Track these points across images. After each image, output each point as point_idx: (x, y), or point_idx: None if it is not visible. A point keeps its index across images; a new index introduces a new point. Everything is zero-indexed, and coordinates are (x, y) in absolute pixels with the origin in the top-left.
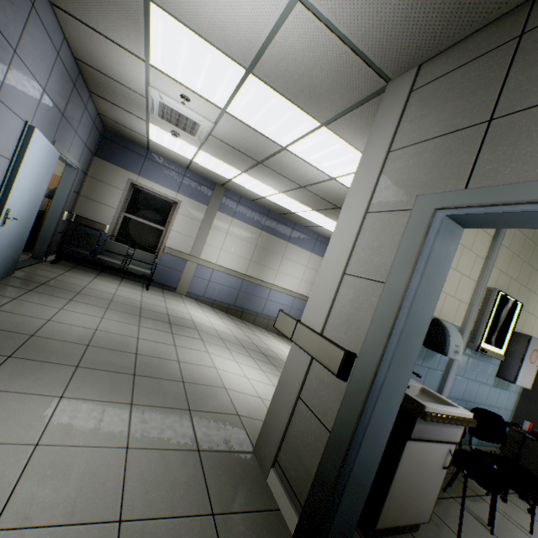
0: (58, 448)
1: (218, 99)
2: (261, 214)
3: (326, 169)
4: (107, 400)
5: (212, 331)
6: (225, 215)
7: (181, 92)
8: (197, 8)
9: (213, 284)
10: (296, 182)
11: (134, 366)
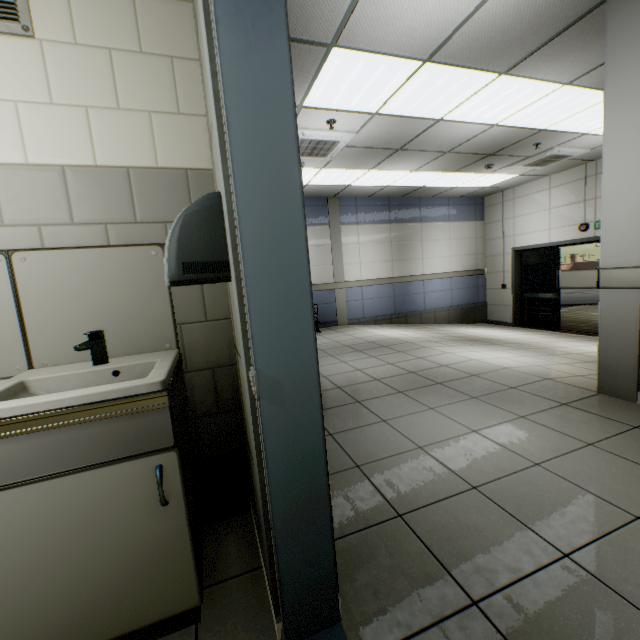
0: (487, 429)
1: (372, 106)
2: (382, 207)
3: (488, 119)
4: (457, 401)
5: (417, 340)
6: (349, 226)
7: (329, 118)
8: (388, 30)
9: (368, 301)
10: (439, 151)
11: (428, 379)
